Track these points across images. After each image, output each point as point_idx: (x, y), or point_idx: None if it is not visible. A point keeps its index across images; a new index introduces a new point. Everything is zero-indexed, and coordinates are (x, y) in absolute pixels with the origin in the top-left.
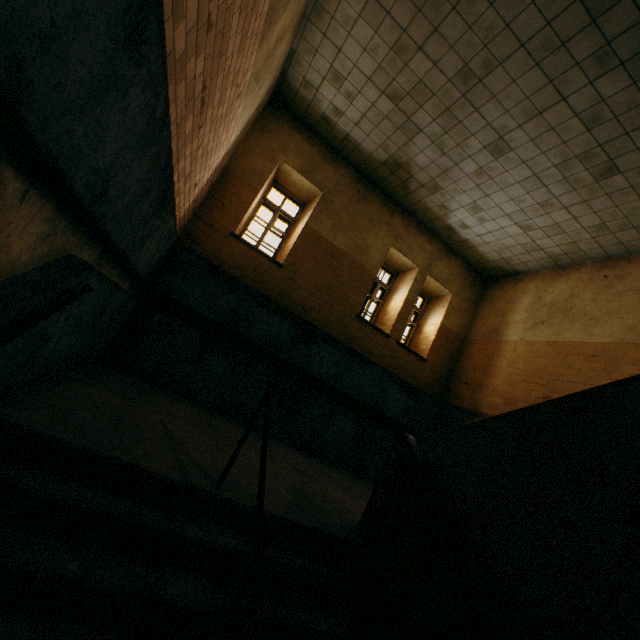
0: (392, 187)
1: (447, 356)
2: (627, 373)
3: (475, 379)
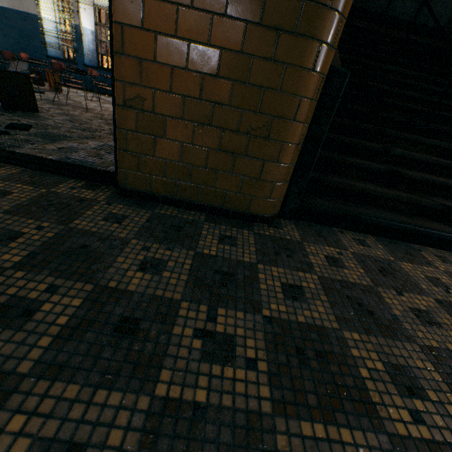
0: None
1: None
2: None
3: None
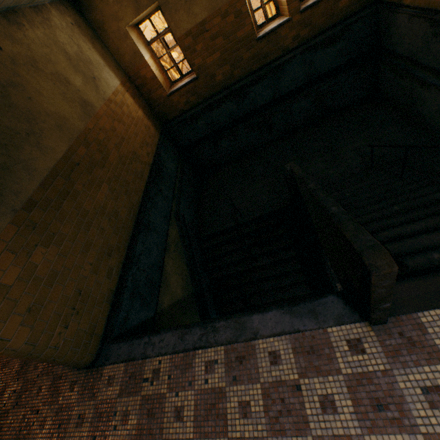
0: None
1: None
2: None
3: None
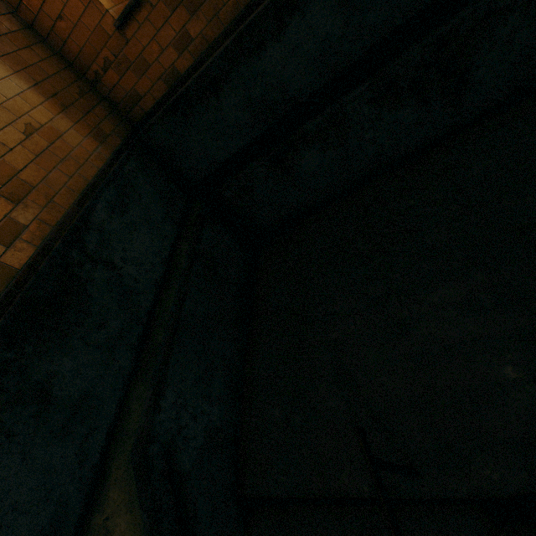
0: None
1: None
2: None
3: None
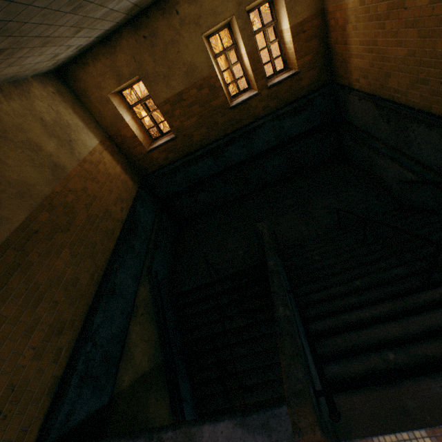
0: (151, 2)
1: (316, 45)
2: (429, 29)
3: (342, 57)
